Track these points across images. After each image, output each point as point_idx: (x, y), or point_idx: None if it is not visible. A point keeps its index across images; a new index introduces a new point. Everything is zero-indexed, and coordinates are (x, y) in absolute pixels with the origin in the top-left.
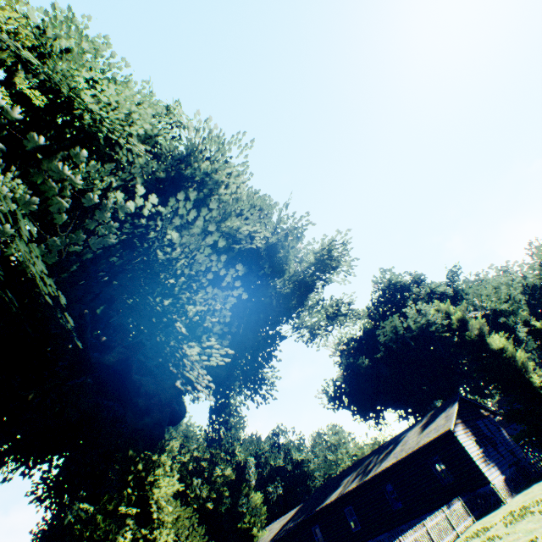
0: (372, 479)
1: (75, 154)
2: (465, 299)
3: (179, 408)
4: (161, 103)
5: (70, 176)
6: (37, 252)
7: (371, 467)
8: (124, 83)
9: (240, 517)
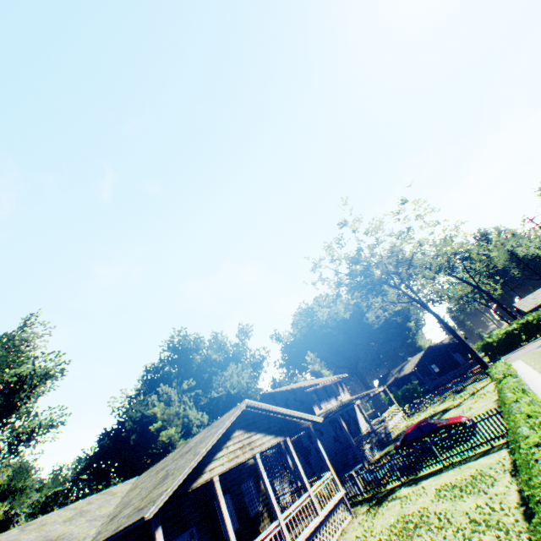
0: None
1: None
2: (237, 363)
3: None
4: None
5: None
6: None
7: None
8: None
9: None
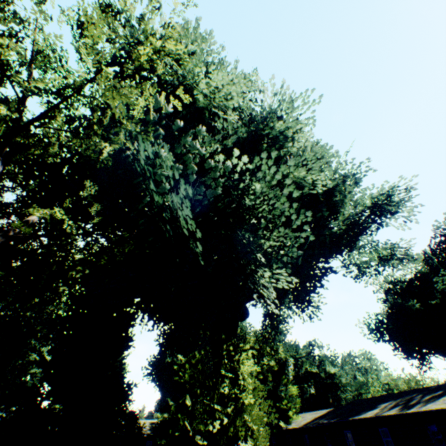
0: (413, 414)
1: (198, 130)
2: None
3: (245, 310)
4: (247, 77)
5: (199, 149)
6: (188, 205)
7: (413, 403)
8: (220, 64)
9: (278, 398)
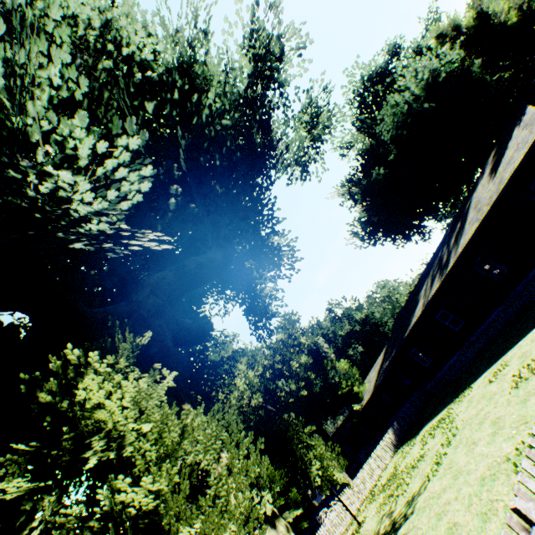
0: (454, 268)
1: None
2: None
3: (193, 321)
4: None
5: None
6: None
7: (447, 258)
8: None
9: (336, 387)
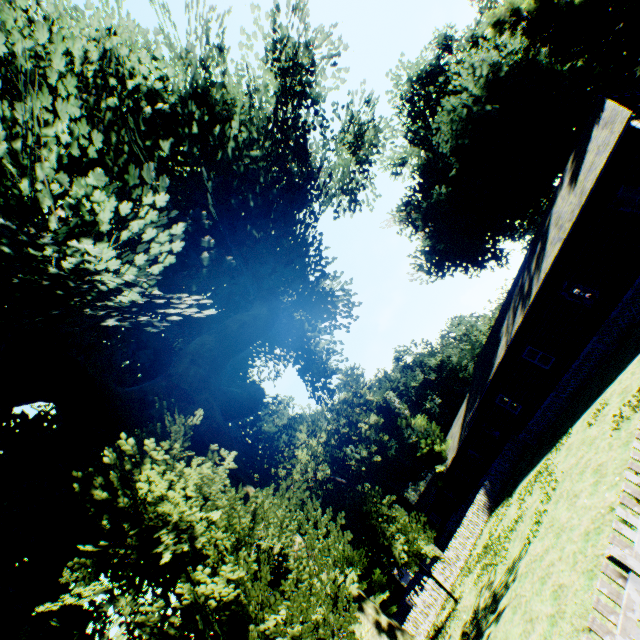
0: (538, 297)
1: None
2: None
3: (242, 390)
4: None
5: None
6: None
7: (528, 286)
8: None
9: (414, 447)
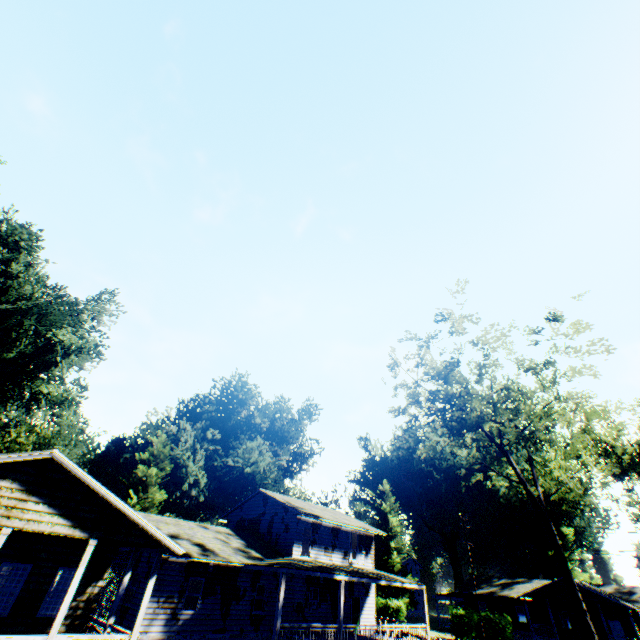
0: None
1: None
2: (279, 441)
3: None
4: None
5: None
6: None
7: None
8: None
9: None
